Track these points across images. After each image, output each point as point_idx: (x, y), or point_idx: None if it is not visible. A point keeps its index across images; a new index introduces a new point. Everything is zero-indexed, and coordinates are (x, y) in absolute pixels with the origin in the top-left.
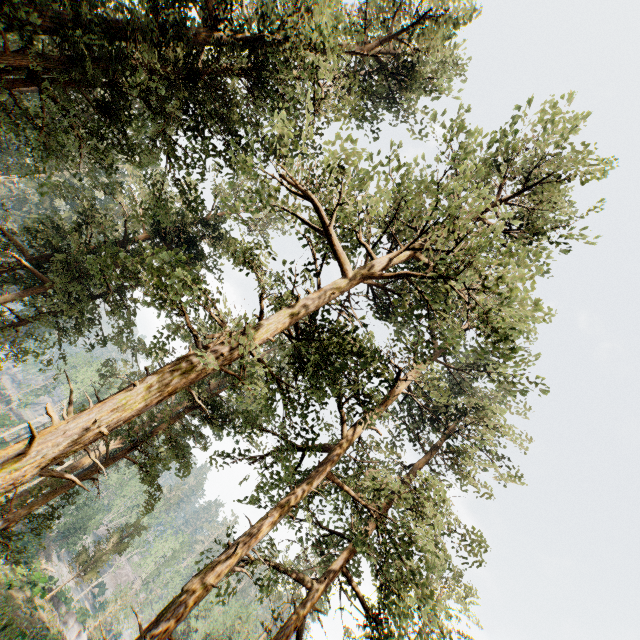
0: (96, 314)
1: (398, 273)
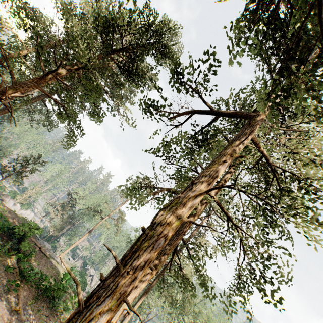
0: None
1: None
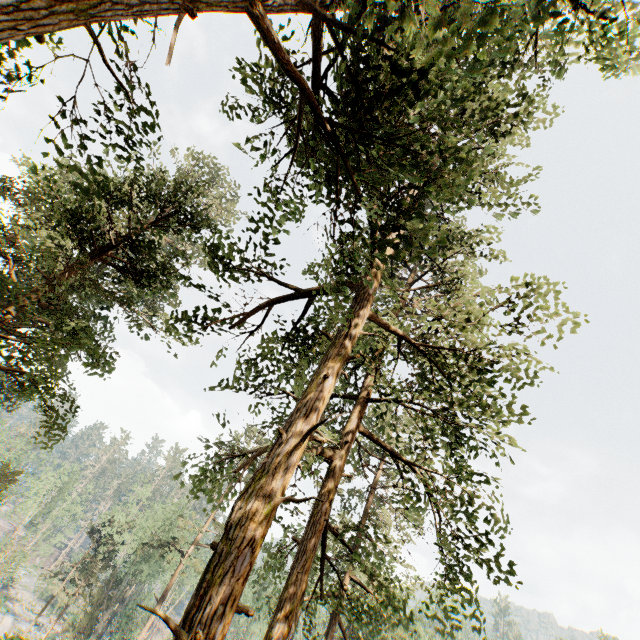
0: None
1: None
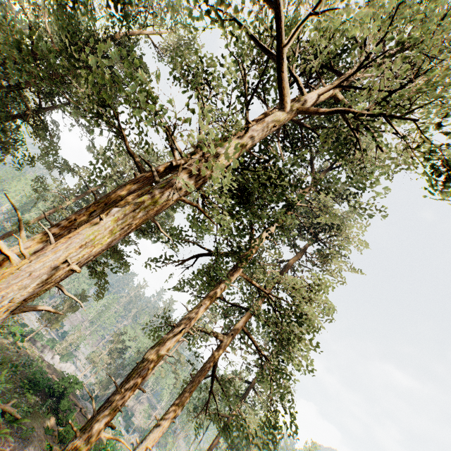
0: (19, 134)
1: (338, 109)
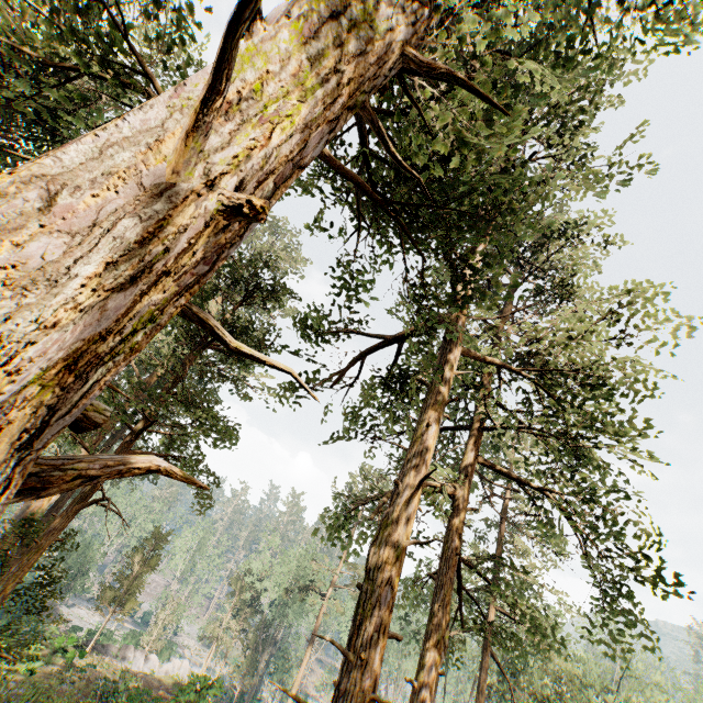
0: None
1: None
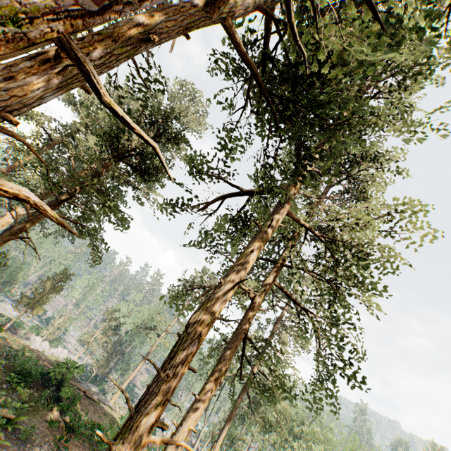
0: None
1: None
